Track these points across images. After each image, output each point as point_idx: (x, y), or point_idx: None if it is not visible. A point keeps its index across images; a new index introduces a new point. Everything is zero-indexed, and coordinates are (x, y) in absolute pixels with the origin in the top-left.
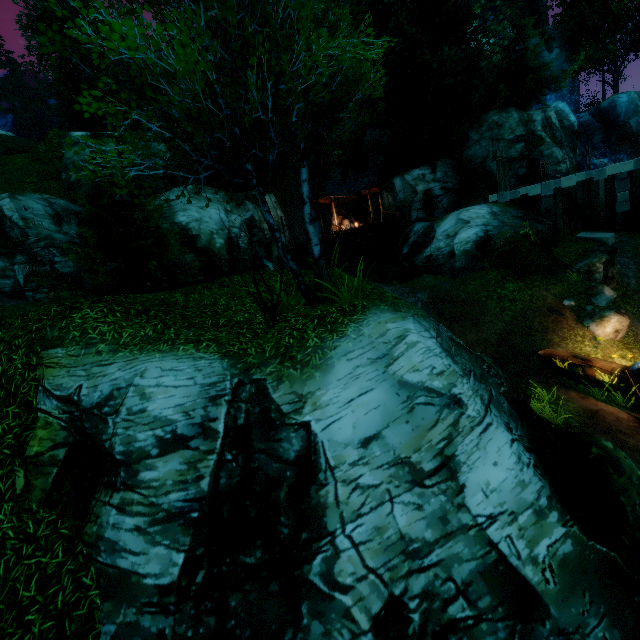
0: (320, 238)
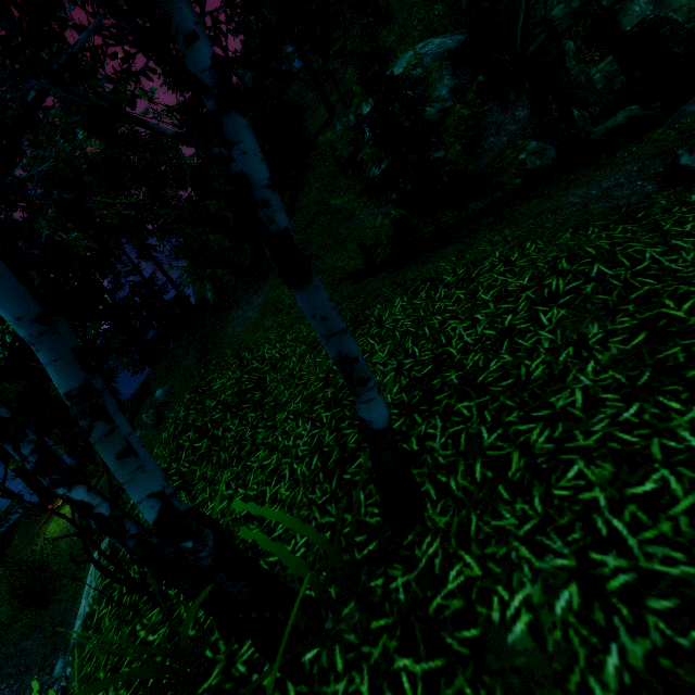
0: (338, 357)
